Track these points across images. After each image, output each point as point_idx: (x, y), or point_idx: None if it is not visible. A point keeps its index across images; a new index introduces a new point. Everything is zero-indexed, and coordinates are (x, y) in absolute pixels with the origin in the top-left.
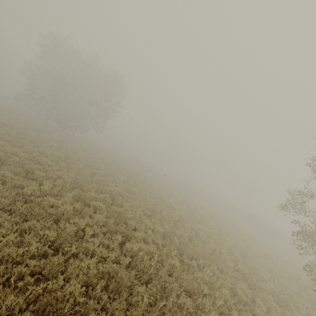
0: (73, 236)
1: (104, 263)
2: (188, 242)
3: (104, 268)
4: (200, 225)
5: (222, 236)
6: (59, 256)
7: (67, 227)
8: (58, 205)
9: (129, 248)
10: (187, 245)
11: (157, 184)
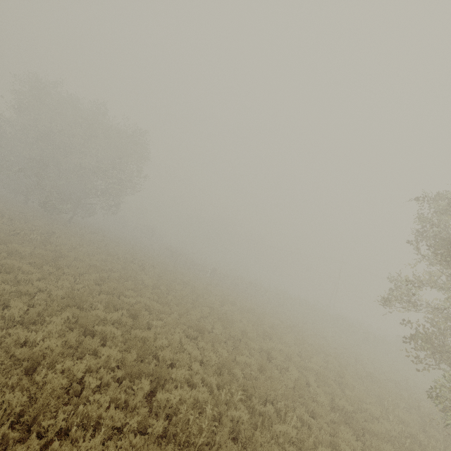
0: (62, 395)
1: (119, 438)
2: (257, 373)
3: (118, 450)
4: (273, 343)
5: (306, 356)
6: (29, 441)
7: (49, 380)
8: (35, 340)
9: (163, 401)
10: (256, 378)
11: (204, 285)
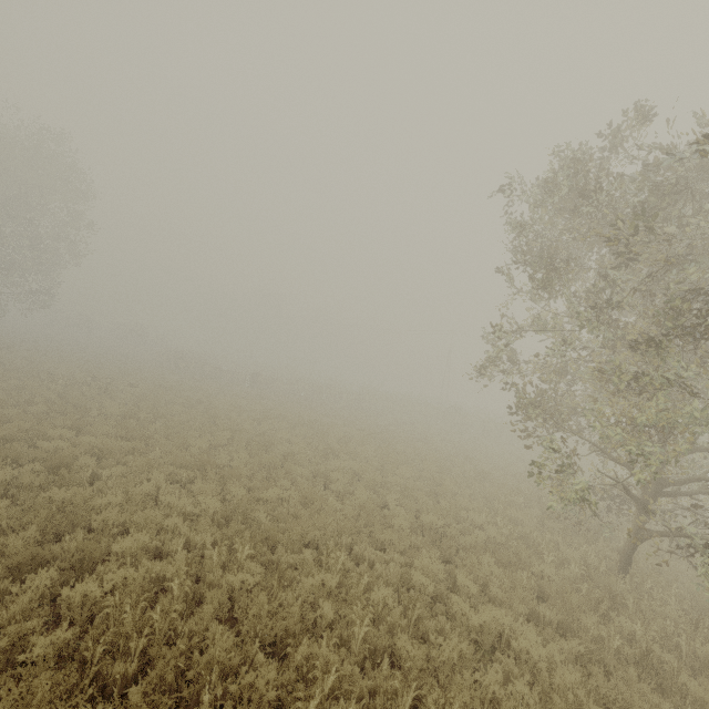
0: None
1: None
2: (299, 509)
3: None
4: (337, 461)
5: (390, 468)
6: None
7: None
8: None
9: (76, 597)
10: (298, 517)
11: (231, 400)
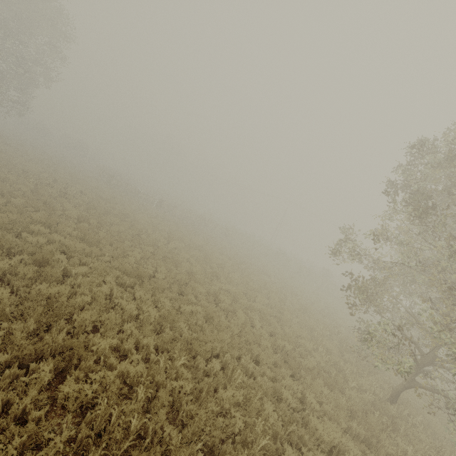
0: None
1: None
2: (204, 322)
3: None
4: (221, 284)
5: (251, 294)
6: None
7: None
8: None
9: (72, 394)
10: (202, 327)
11: (148, 218)
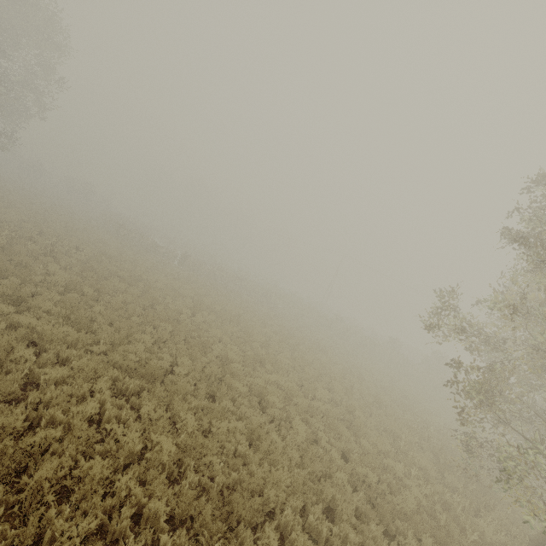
0: None
1: None
2: (247, 448)
3: None
4: (267, 375)
5: (309, 386)
6: None
7: None
8: None
9: None
10: (245, 456)
11: (166, 281)
